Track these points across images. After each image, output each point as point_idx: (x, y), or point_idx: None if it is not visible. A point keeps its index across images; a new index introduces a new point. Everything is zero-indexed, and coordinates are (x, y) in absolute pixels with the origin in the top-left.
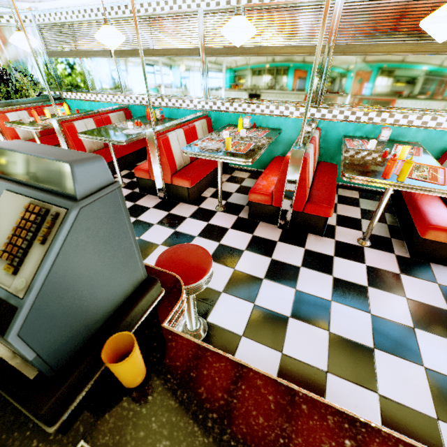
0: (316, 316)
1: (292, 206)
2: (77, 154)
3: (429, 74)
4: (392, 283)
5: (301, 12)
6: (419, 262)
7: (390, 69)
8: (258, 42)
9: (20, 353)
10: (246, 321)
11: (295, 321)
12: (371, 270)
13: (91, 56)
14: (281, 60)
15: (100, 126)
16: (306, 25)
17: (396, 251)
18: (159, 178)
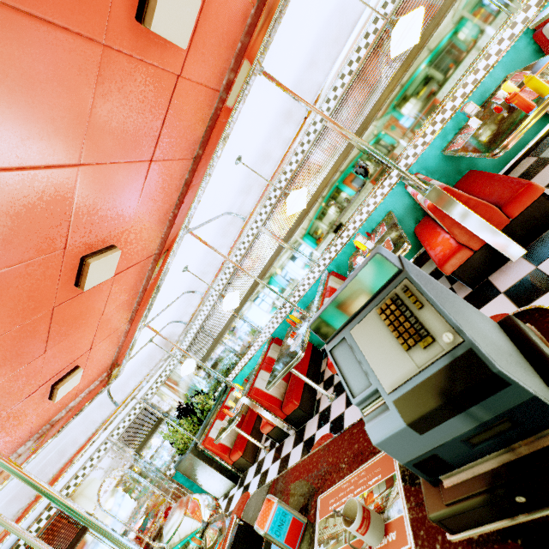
0: None
1: (494, 228)
2: (365, 259)
3: (436, 58)
4: None
5: (313, 153)
6: None
7: (406, 93)
8: (308, 196)
9: (518, 395)
10: None
11: None
12: None
13: (224, 332)
14: (333, 183)
15: (272, 367)
16: (324, 152)
17: None
18: None
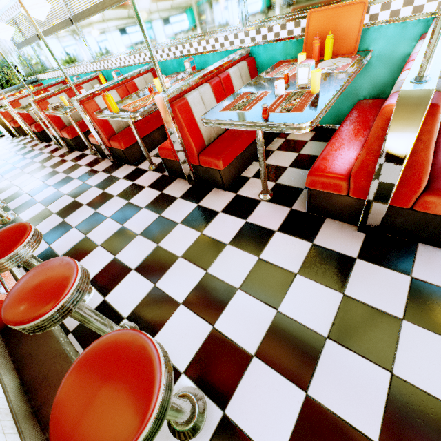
0: (67, 212)
1: (106, 143)
2: None
3: None
4: (133, 193)
5: None
6: (171, 178)
7: None
8: (94, 1)
9: None
10: (33, 216)
11: (54, 215)
12: (132, 186)
13: (32, 42)
14: (112, 13)
15: None
16: None
17: (166, 172)
18: (56, 134)
